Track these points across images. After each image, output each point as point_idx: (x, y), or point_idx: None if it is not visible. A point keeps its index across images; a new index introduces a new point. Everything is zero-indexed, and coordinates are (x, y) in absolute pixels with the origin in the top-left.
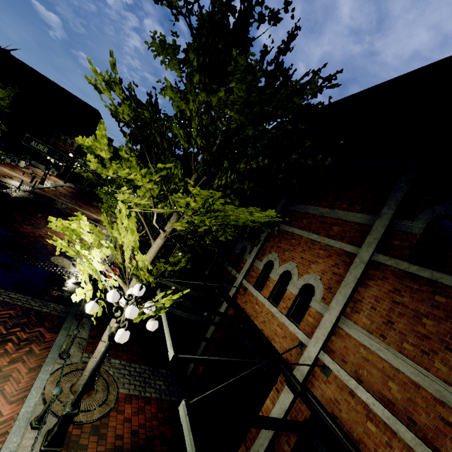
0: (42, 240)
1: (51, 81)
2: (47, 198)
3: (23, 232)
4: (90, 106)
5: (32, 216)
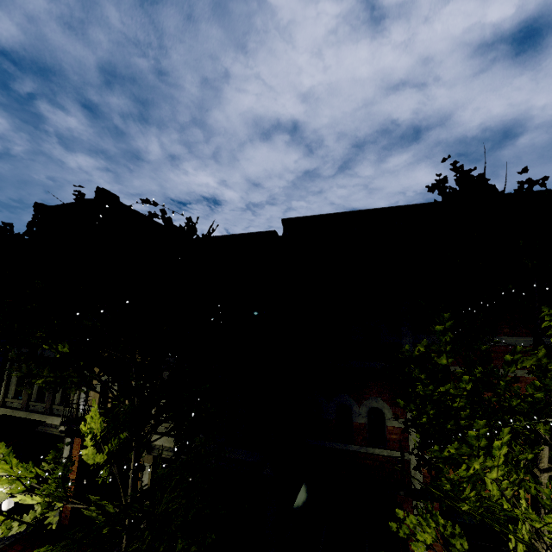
0: None
1: None
2: None
3: None
4: None
5: None
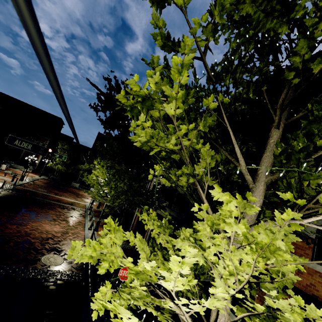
0: (29, 238)
1: (24, 103)
2: (27, 191)
3: (8, 233)
4: (55, 116)
5: (16, 213)
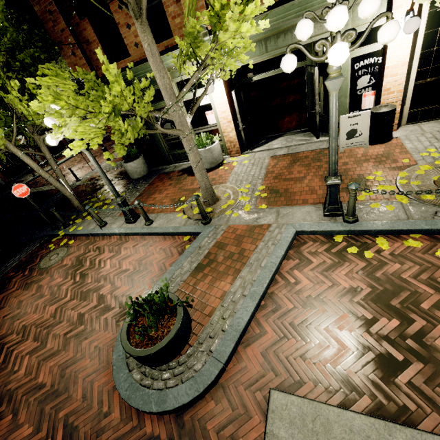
0: None
1: None
2: None
3: None
4: None
5: None
